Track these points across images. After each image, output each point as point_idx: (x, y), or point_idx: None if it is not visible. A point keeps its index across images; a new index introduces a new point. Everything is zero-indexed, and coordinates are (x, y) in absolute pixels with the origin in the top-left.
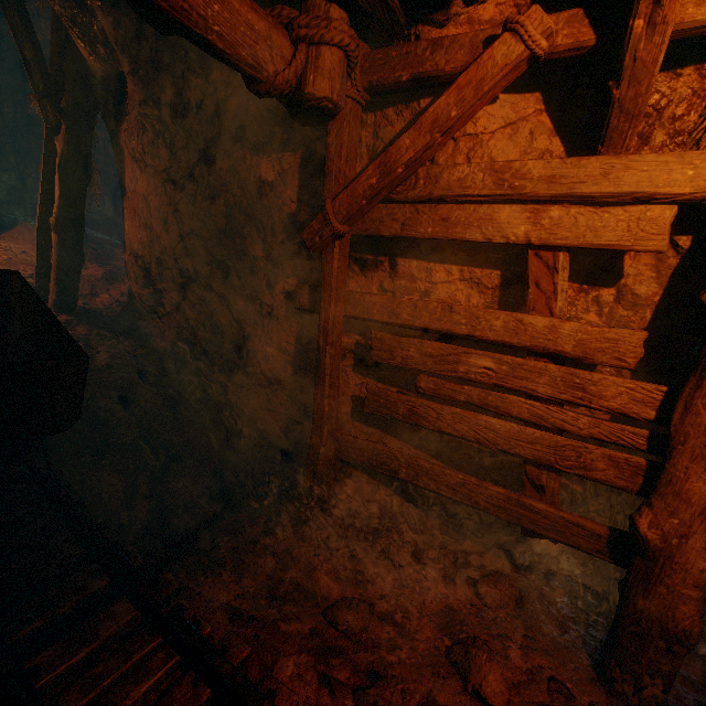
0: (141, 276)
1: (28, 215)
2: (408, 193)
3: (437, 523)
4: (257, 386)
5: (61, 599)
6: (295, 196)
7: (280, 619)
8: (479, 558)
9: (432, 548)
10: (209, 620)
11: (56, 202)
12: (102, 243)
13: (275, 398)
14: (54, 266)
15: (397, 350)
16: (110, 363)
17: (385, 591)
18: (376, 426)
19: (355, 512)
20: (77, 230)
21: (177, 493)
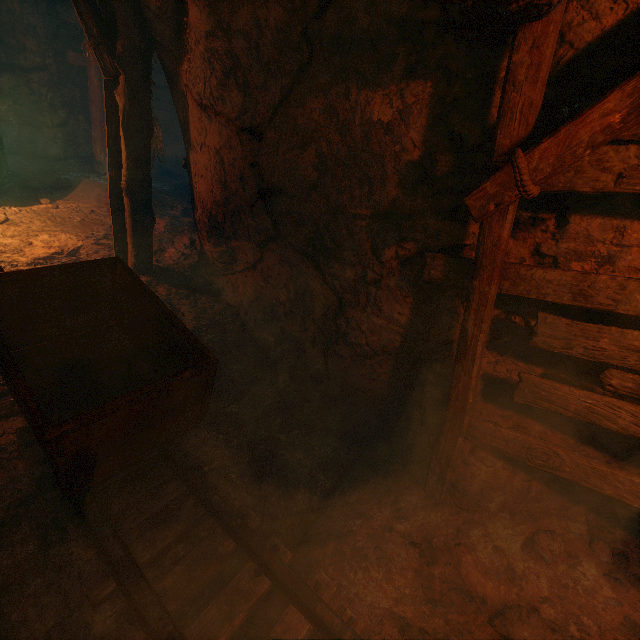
0: (214, 235)
1: (85, 170)
2: (639, 128)
3: (582, 509)
4: (361, 357)
5: (234, 608)
6: (419, 140)
7: (451, 632)
8: (636, 550)
9: (580, 538)
10: (377, 630)
11: (124, 164)
12: (154, 192)
13: (379, 368)
14: (129, 230)
15: (578, 338)
16: (197, 325)
17: (544, 592)
18: (514, 408)
19: (489, 496)
20: (146, 190)
21: (293, 467)
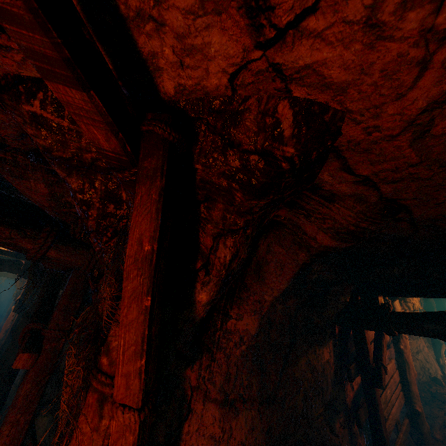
0: None
1: None
2: None
3: None
4: None
5: None
6: (333, 361)
7: None
8: None
9: None
10: None
11: None
12: None
13: None
14: None
15: None
16: None
17: None
18: None
19: None
20: None
21: None
